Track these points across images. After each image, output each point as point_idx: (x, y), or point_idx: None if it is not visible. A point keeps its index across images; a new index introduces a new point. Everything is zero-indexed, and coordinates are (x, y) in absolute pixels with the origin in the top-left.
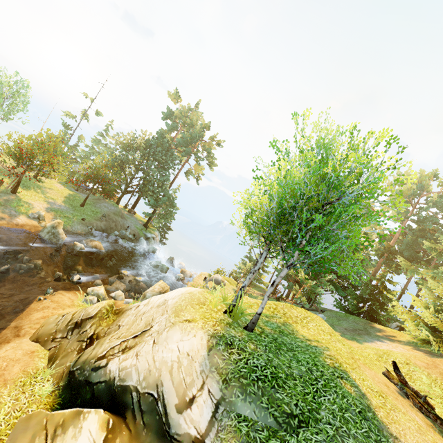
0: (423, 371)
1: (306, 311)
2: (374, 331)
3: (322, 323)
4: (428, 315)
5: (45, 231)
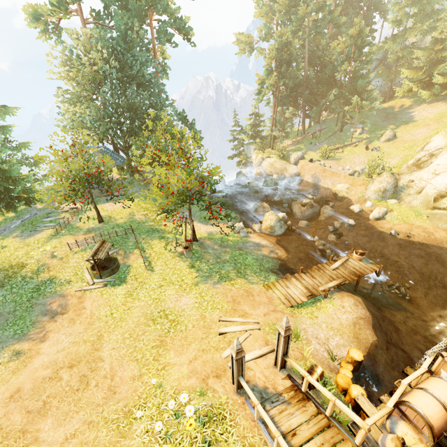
0: None
1: None
2: (391, 110)
3: None
4: (440, 78)
5: (277, 229)
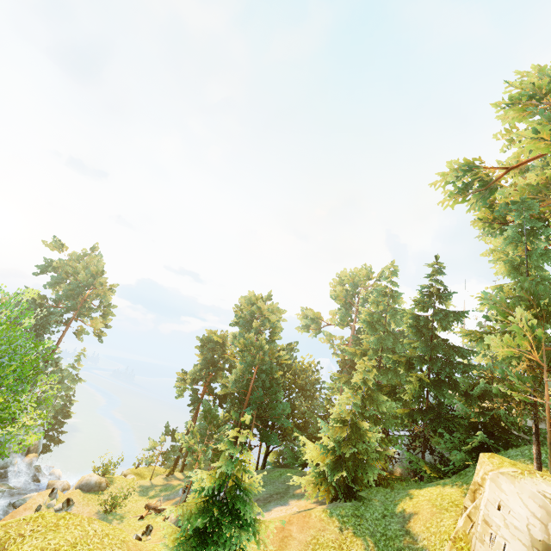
0: (262, 544)
1: (69, 514)
2: (296, 488)
3: (75, 530)
4: (313, 447)
5: None
